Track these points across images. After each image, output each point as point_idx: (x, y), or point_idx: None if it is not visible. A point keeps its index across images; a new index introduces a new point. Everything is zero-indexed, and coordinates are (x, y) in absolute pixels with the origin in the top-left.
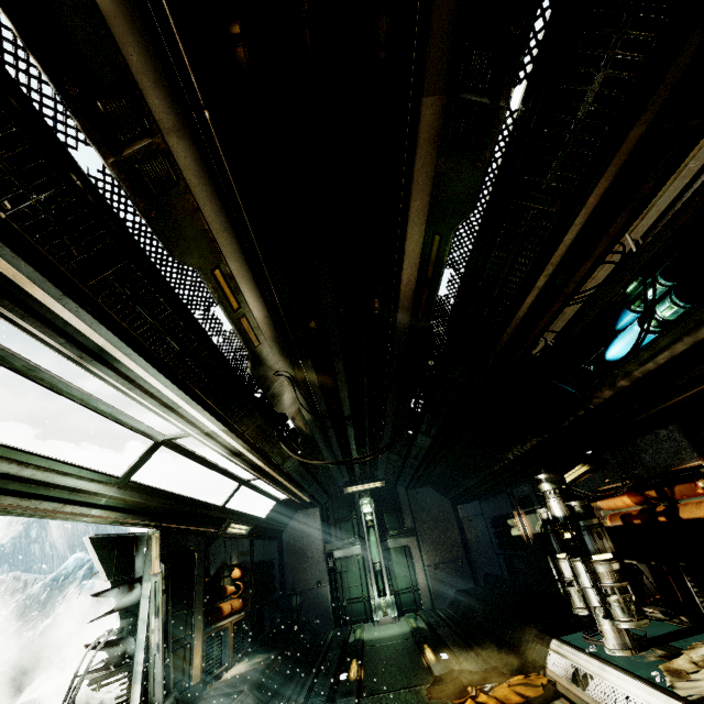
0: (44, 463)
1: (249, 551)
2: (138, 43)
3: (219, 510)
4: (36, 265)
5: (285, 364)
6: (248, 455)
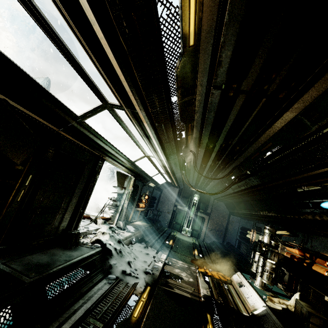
0: (120, 154)
1: (151, 192)
2: (203, 79)
3: (150, 178)
4: (150, 121)
5: (194, 149)
6: (167, 168)
